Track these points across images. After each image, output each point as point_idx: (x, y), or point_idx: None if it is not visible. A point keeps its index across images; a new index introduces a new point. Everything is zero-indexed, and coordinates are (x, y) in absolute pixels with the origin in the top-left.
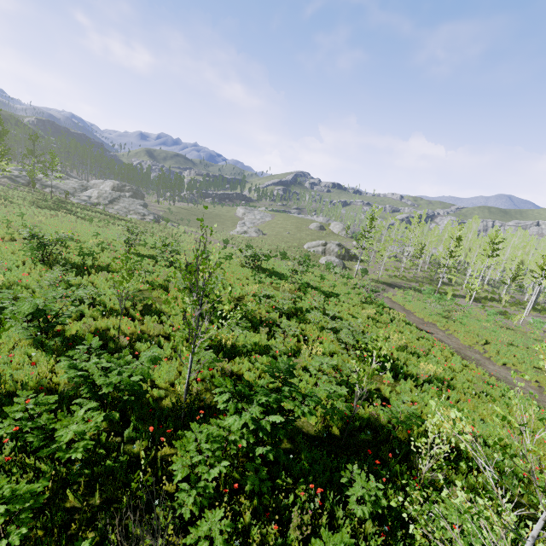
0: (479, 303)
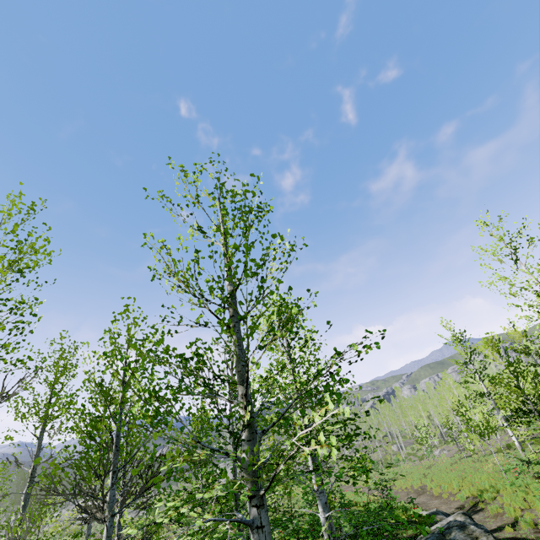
0: (412, 457)
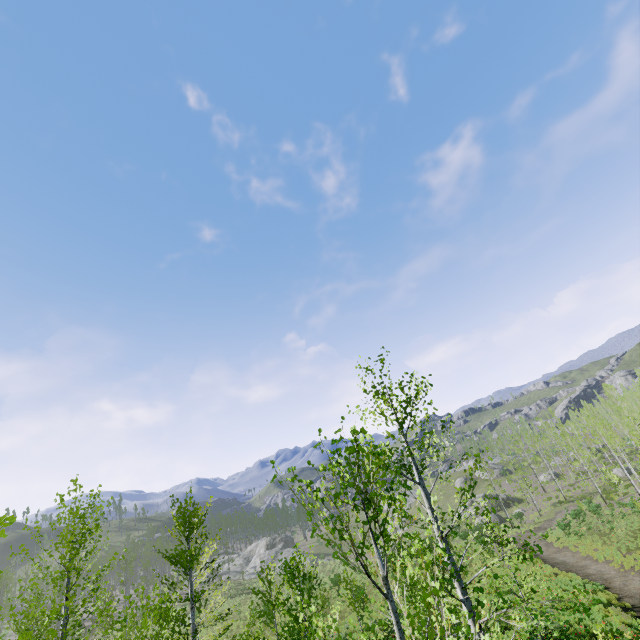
0: None
